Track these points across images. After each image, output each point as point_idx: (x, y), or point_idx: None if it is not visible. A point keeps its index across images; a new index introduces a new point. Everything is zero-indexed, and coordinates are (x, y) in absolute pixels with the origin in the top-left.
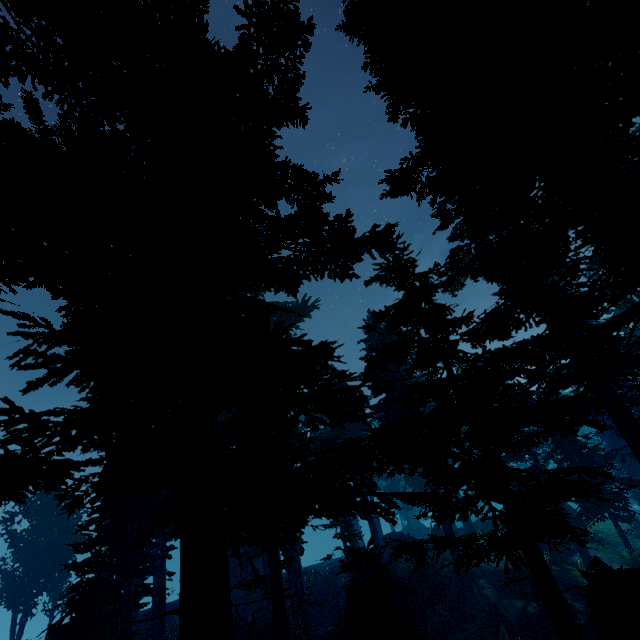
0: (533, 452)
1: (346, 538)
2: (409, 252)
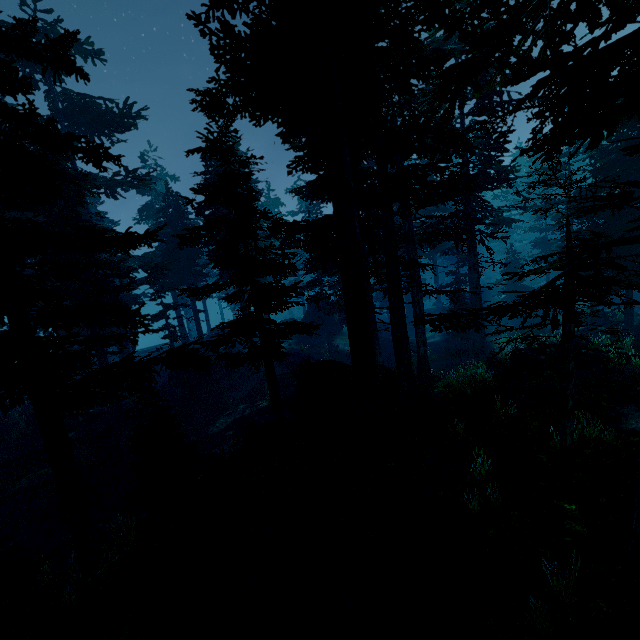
0: (321, 286)
1: (172, 339)
2: (233, 130)
